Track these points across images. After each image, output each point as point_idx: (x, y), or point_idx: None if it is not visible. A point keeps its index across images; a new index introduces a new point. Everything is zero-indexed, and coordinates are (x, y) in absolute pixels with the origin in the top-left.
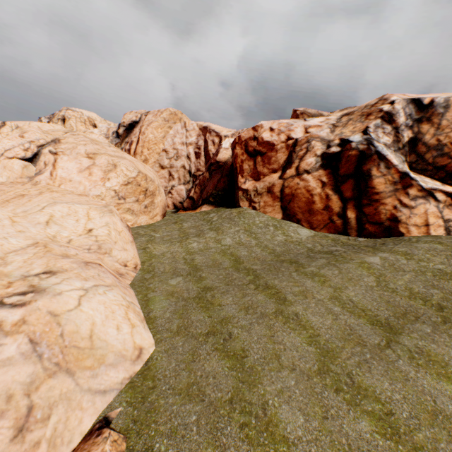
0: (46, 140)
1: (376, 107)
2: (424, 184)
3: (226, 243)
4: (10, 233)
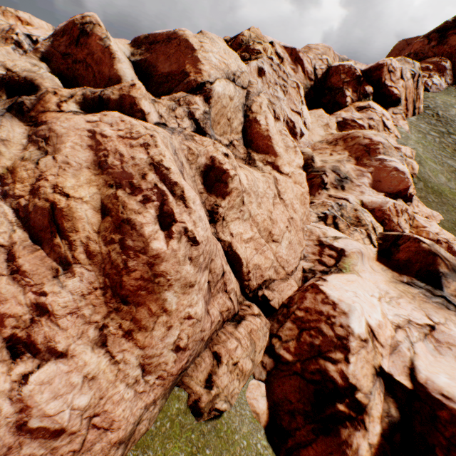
0: None
1: (10, 35)
2: None
3: None
4: None
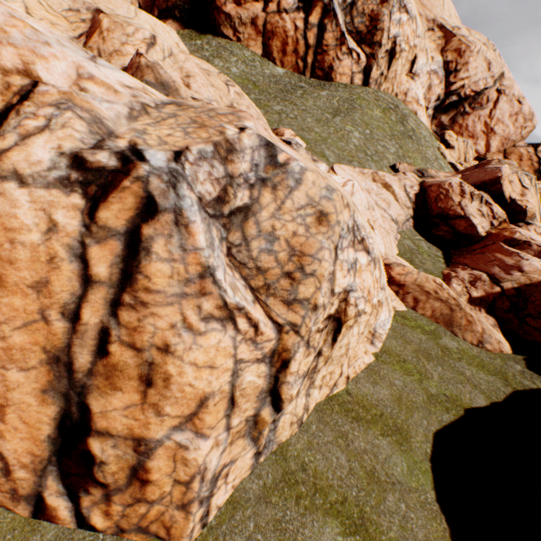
0: None
1: None
2: (350, 45)
3: (235, 72)
4: None
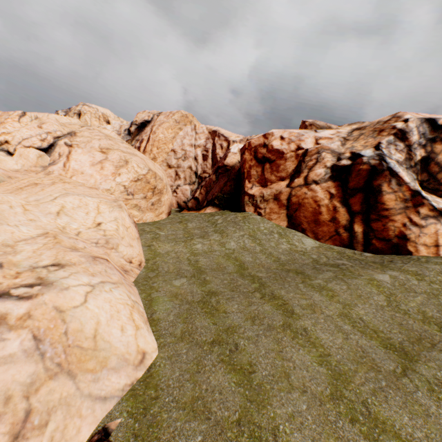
0: (63, 133)
1: (389, 124)
2: (436, 204)
3: (230, 247)
4: (21, 221)
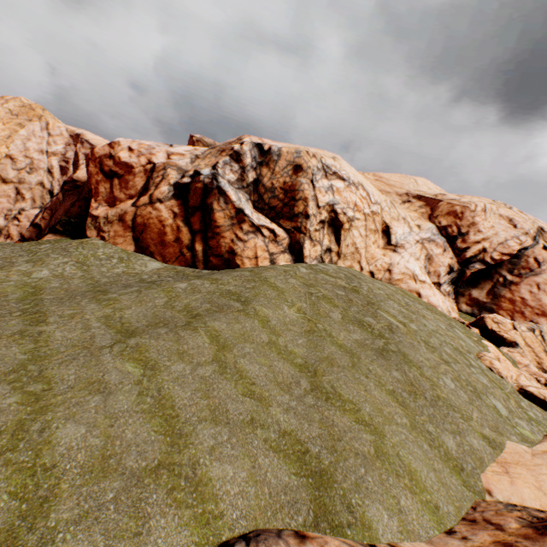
0: None
1: (231, 145)
2: (258, 221)
3: (39, 276)
4: None
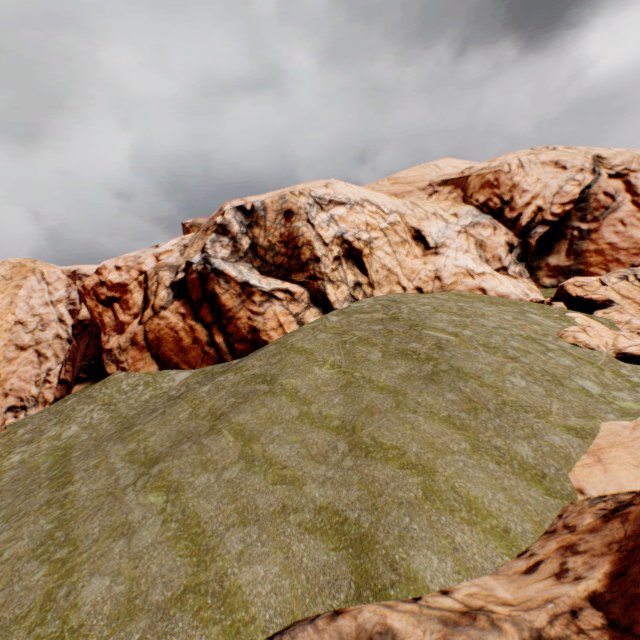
0: None
1: (213, 220)
2: (269, 287)
3: (68, 434)
4: None
